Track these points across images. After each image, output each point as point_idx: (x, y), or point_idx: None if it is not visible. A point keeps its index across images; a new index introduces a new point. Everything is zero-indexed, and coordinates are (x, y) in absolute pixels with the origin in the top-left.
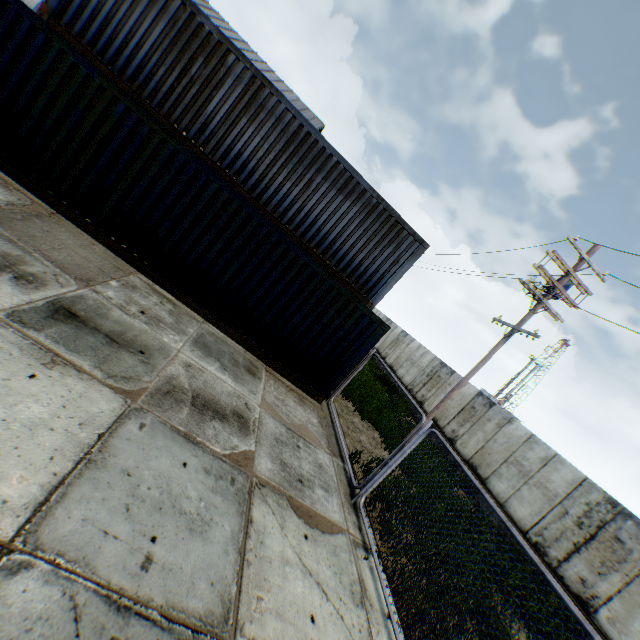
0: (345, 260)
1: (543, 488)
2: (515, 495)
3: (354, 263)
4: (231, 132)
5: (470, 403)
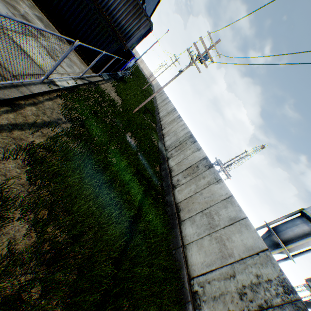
0: (117, 22)
1: (177, 136)
2: (169, 139)
3: (121, 25)
4: None
5: (174, 118)
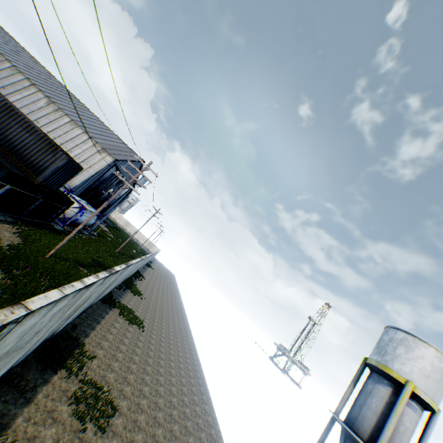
0: (25, 159)
1: None
2: None
3: (30, 161)
4: None
5: None
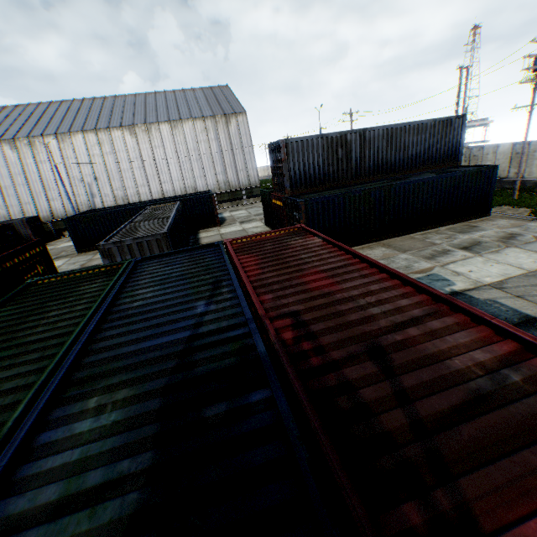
0: (436, 158)
1: None
2: None
3: (441, 155)
4: (365, 161)
5: (512, 153)
